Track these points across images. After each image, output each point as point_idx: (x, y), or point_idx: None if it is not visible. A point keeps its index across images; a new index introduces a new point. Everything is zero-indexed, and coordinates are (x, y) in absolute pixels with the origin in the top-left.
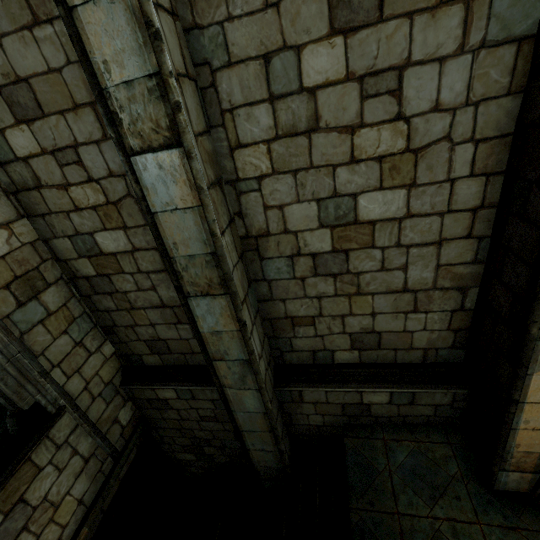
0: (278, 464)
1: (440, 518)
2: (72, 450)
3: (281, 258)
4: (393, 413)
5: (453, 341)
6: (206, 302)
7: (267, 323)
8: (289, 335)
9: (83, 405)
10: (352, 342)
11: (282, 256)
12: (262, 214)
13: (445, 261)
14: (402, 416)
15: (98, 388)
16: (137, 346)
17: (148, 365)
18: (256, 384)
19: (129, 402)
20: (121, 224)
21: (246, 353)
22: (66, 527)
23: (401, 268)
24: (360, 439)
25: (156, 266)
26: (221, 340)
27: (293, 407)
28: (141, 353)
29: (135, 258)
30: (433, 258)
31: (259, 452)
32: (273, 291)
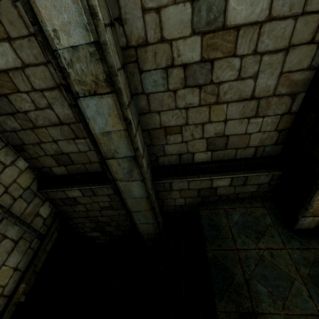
0: (156, 231)
1: (262, 249)
2: (1, 236)
3: (157, 70)
4: (231, 192)
5: (277, 139)
6: (94, 102)
7: (146, 134)
8: (163, 142)
9: (6, 204)
10: (207, 145)
11: (158, 68)
12: (141, 19)
13: (287, 68)
14: (236, 193)
15: (17, 192)
16: (45, 160)
17: (57, 175)
18: (141, 176)
19: (47, 202)
20: (3, 34)
21: (132, 151)
22: (6, 286)
23: (252, 77)
24: (209, 210)
25: (48, 83)
26: (111, 140)
27: (165, 195)
28: (50, 166)
29: (27, 75)
30: (279, 66)
31: (143, 225)
32: (151, 104)
